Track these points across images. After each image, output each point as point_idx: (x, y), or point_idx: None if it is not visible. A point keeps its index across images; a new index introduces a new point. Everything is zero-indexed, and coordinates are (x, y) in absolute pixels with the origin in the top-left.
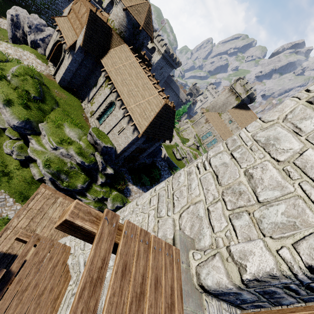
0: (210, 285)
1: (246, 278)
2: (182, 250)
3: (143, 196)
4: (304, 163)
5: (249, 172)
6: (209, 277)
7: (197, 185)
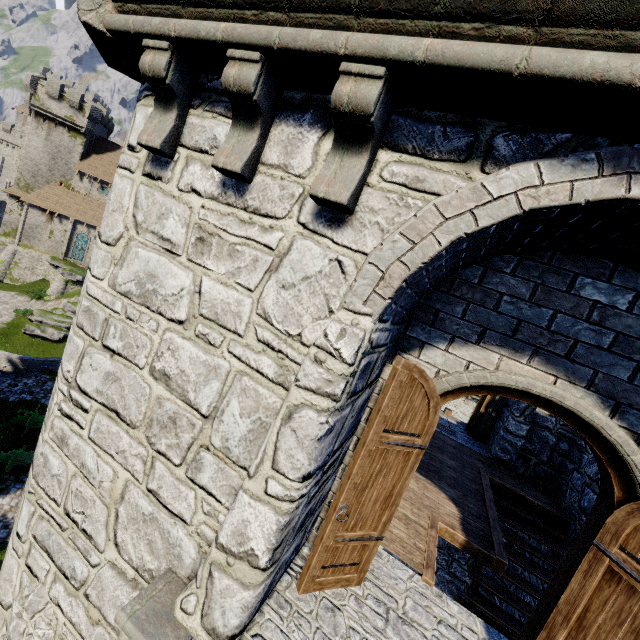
0: (240, 622)
1: (265, 562)
2: (157, 636)
3: (4, 575)
4: (213, 309)
5: (159, 369)
6: (228, 616)
7: (97, 456)
